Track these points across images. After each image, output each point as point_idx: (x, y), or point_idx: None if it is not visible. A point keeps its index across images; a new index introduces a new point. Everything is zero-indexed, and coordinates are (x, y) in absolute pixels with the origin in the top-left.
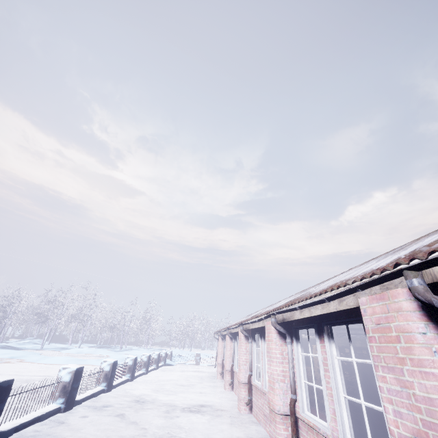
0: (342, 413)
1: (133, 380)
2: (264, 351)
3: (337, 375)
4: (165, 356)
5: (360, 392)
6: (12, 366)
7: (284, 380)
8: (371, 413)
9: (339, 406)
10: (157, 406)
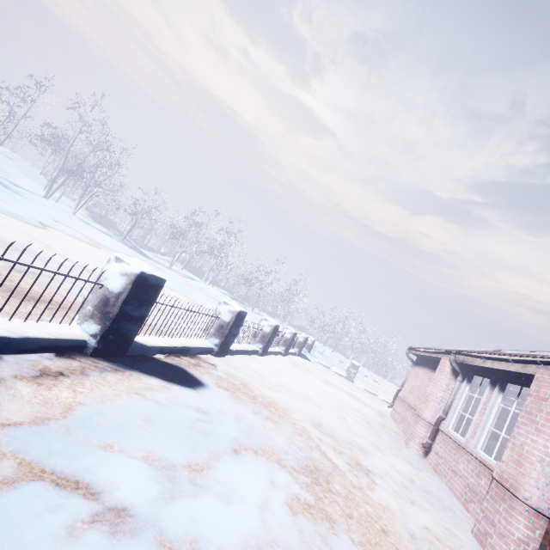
0: None
1: (223, 355)
2: None
3: None
4: (302, 343)
5: None
6: (88, 249)
7: None
8: None
9: None
10: None
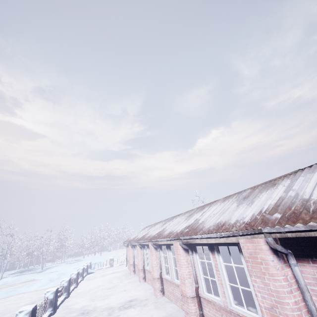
0: (228, 292)
1: (69, 296)
2: (170, 257)
3: (223, 273)
4: (87, 268)
5: (237, 281)
6: None
7: (190, 277)
8: (234, 281)
9: (226, 289)
10: (99, 313)
